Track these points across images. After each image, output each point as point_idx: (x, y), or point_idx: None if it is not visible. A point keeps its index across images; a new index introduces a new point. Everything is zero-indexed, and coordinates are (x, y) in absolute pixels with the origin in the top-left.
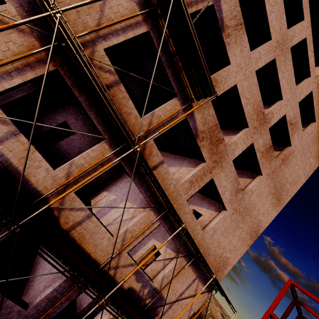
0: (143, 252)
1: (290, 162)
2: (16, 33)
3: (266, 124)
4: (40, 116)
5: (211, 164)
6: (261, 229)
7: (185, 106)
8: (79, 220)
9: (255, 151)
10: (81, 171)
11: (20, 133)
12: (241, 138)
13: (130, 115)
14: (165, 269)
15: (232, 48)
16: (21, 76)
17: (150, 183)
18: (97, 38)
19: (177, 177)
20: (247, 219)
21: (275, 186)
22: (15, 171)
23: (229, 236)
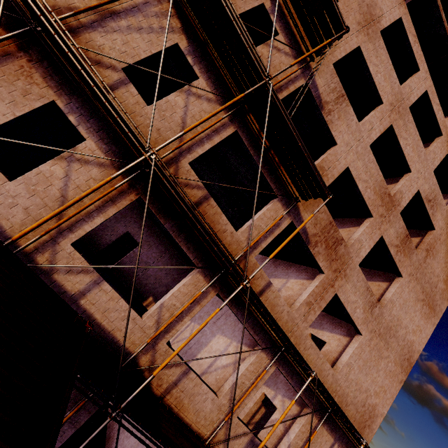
0: (250, 406)
1: (437, 251)
2: (96, 168)
3: (395, 208)
4: (97, 231)
5: (331, 275)
6: (415, 354)
7: (290, 209)
8: (175, 380)
9: (387, 246)
10: (175, 316)
11: (103, 280)
12: (365, 233)
13: (224, 233)
14: (289, 434)
15: (336, 125)
16: (103, 213)
17: (258, 315)
18: (180, 152)
19: (286, 296)
20: (392, 342)
21: (424, 288)
22: (99, 328)
23: (371, 371)
